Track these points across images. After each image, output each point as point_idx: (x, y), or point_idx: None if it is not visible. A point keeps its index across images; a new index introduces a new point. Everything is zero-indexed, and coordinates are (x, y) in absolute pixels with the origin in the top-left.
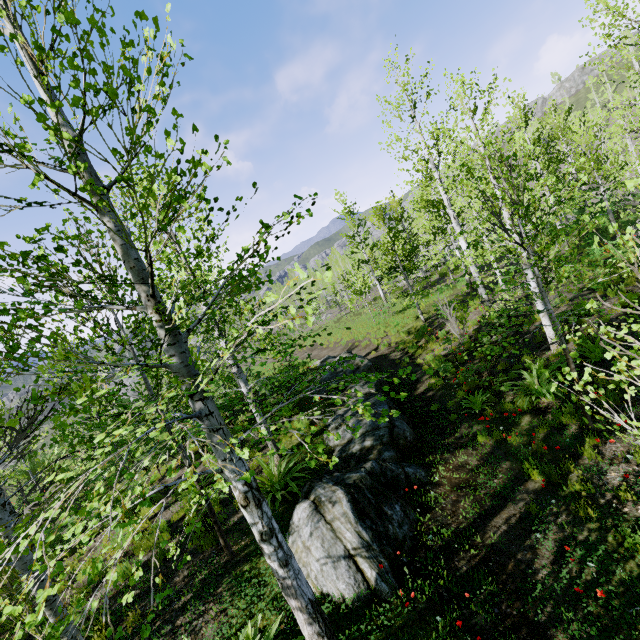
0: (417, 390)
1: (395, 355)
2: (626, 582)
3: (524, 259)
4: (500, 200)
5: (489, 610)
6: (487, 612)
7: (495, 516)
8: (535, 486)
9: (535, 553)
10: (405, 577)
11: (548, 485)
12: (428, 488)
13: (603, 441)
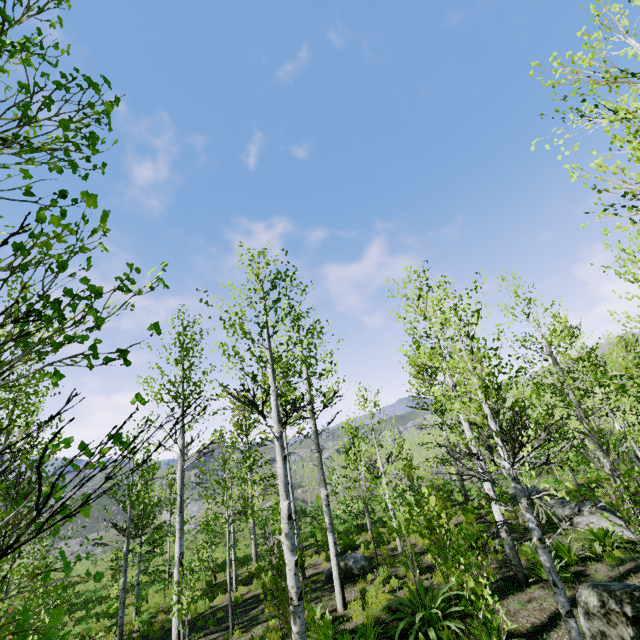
0: None
1: None
2: None
3: None
4: None
5: None
6: None
7: None
8: None
9: None
10: None
11: None
12: None
13: None
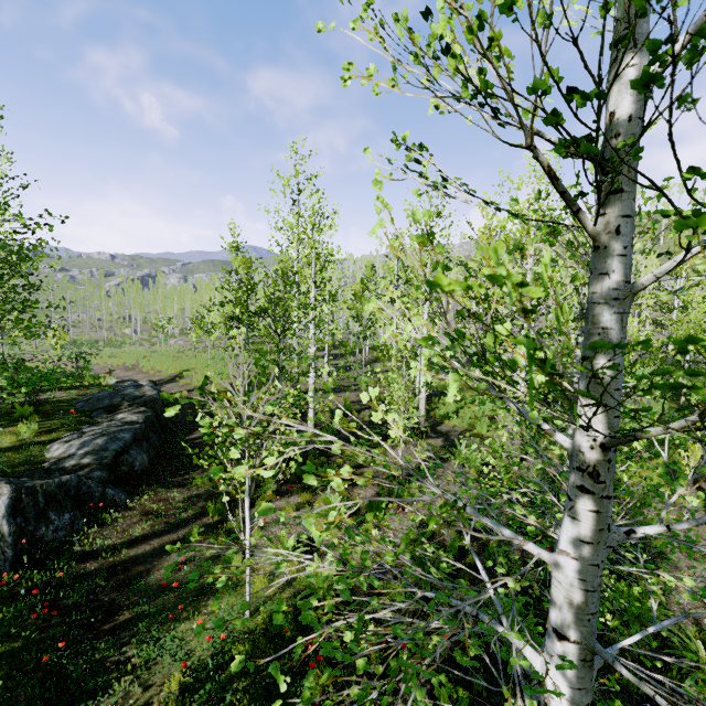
0: (191, 435)
1: (203, 401)
2: (206, 583)
3: (313, 353)
4: (312, 300)
5: (84, 595)
6: (82, 597)
7: (157, 537)
8: (208, 521)
9: (163, 564)
10: (25, 568)
11: (217, 521)
12: (118, 510)
13: (278, 498)
